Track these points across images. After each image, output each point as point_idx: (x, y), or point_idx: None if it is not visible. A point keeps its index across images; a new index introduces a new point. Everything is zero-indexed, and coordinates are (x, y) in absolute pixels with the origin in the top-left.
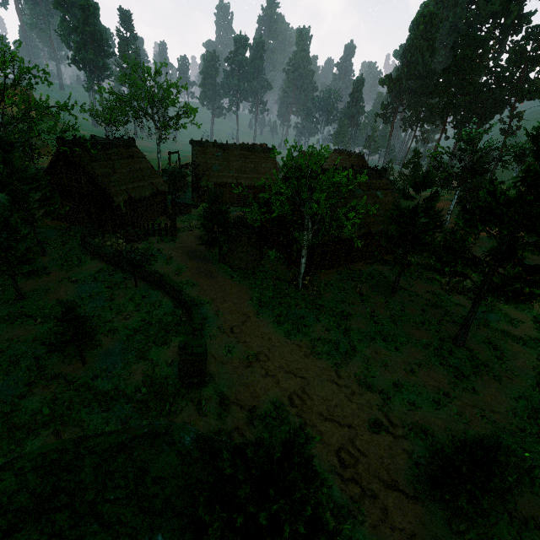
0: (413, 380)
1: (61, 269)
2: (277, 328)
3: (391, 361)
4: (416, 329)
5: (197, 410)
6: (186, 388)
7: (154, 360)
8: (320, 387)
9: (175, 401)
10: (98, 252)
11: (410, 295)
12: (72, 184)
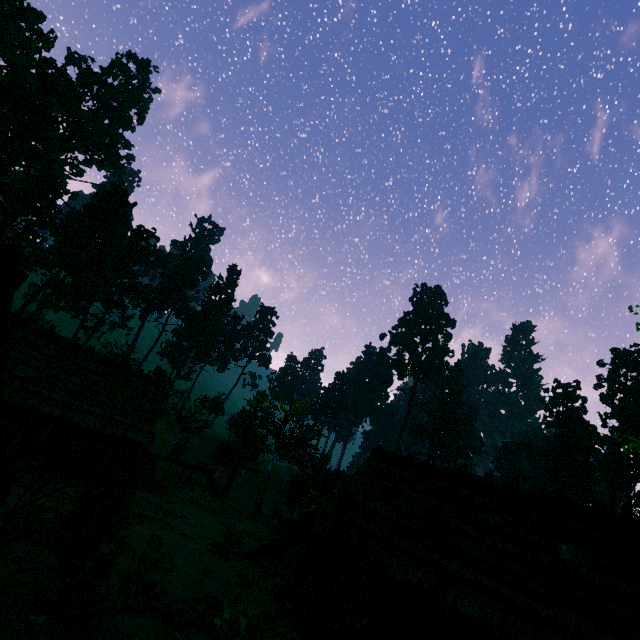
0: None
1: None
2: None
3: None
4: None
5: None
6: None
7: None
8: None
9: None
10: None
11: None
12: None
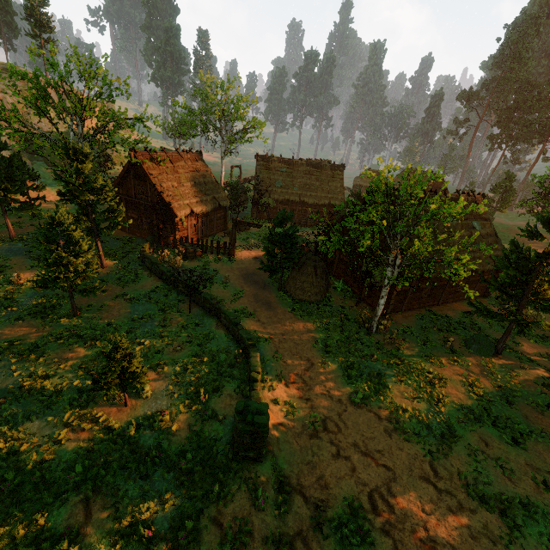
0: (549, 502)
1: (117, 284)
2: (348, 385)
3: (510, 461)
4: (539, 414)
5: (252, 501)
6: (238, 461)
7: (203, 412)
8: (411, 487)
9: (225, 479)
10: (155, 269)
11: (521, 360)
12: (138, 195)
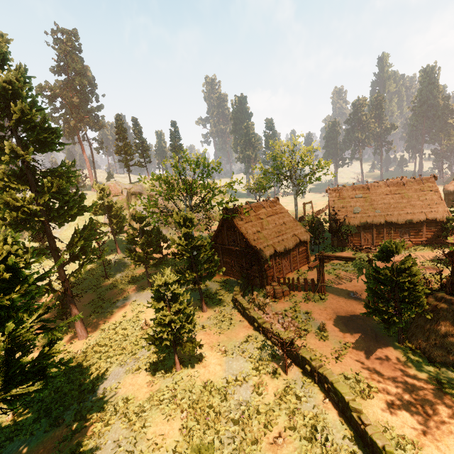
0: None
1: (214, 331)
2: None
3: None
4: None
5: None
6: None
7: None
8: None
9: None
10: (246, 314)
11: None
12: (230, 243)
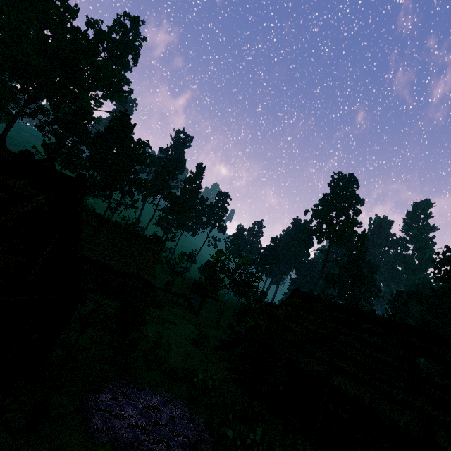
0: None
1: None
2: None
3: None
4: None
5: None
6: None
7: None
8: None
9: None
10: None
11: None
12: None
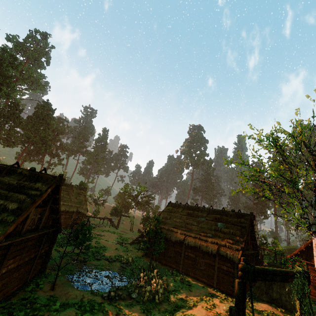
0: None
1: None
2: None
3: None
4: None
5: None
6: None
7: None
8: None
9: None
10: None
11: None
12: None
